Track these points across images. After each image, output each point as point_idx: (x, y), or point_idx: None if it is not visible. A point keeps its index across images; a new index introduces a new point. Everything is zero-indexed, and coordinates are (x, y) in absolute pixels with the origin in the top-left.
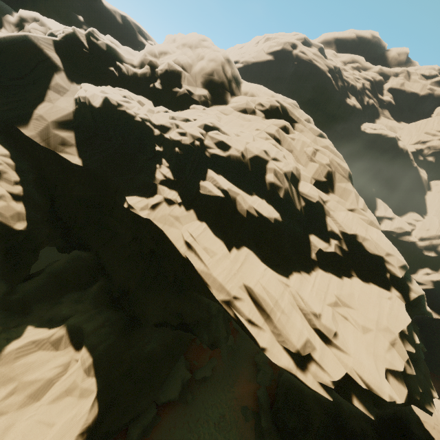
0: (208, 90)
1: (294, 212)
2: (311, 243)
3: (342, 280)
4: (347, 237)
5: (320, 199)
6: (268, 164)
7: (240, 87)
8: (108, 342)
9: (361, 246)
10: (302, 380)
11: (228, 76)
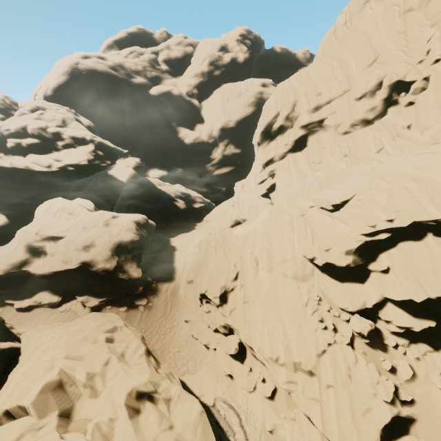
0: (1, 114)
1: (46, 137)
2: (58, 144)
3: (72, 149)
4: (71, 137)
5: (56, 130)
6: (27, 127)
7: (18, 106)
8: (4, 208)
9: (76, 137)
10: (50, 170)
11: (8, 104)
